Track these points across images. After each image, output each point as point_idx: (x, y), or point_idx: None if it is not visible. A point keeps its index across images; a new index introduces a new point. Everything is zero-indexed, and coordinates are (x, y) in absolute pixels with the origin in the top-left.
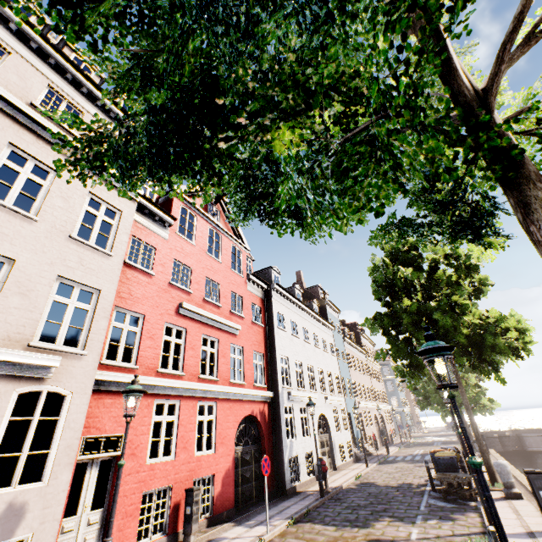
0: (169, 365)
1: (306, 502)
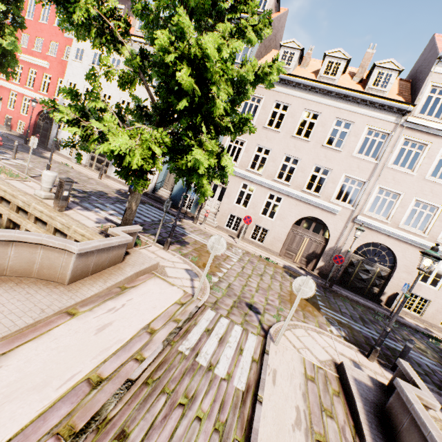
0: (17, 81)
1: (22, 142)
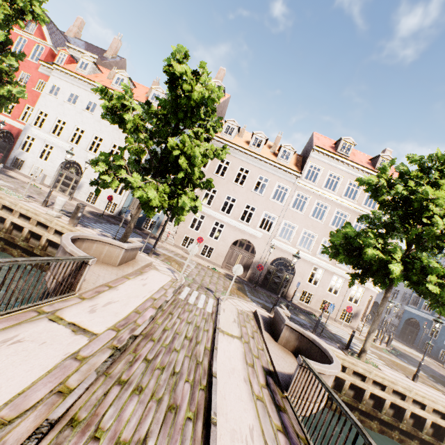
0: None
1: None
